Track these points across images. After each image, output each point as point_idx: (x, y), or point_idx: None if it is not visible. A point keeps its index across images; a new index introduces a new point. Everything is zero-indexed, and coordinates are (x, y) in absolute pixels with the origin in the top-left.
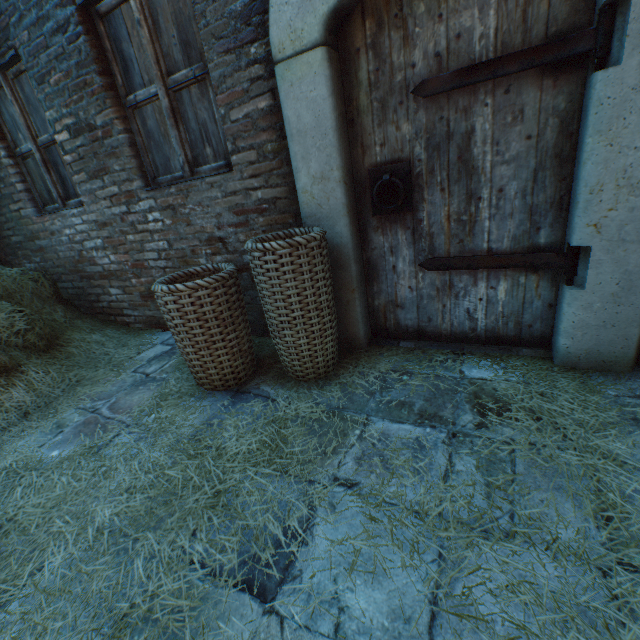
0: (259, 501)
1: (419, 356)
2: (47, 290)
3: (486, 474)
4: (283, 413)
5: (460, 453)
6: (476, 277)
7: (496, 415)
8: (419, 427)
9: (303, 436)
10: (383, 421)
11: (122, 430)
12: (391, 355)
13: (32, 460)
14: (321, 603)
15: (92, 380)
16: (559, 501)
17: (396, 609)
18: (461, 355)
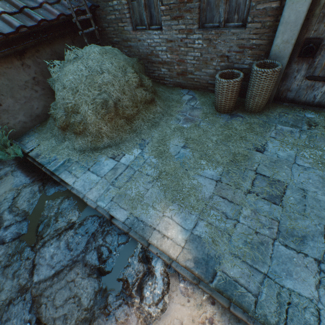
0: (252, 139)
1: (290, 109)
2: (144, 69)
3: (308, 138)
4: (249, 121)
5: (302, 134)
6: (324, 84)
7: (313, 127)
8: (291, 128)
9: (258, 127)
10: (280, 126)
11: (200, 122)
12: (280, 107)
13: (180, 127)
14: (273, 154)
15: (173, 106)
16: (324, 144)
17: (288, 155)
18: (305, 110)
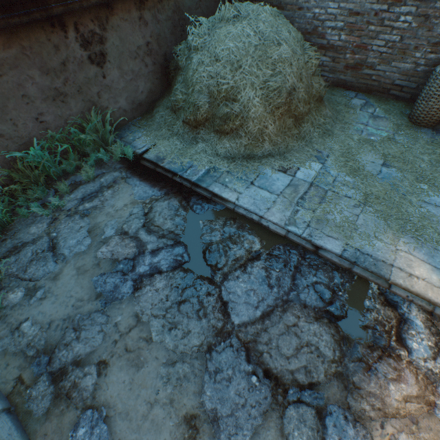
0: None
1: None
2: None
3: None
4: None
5: None
6: None
7: None
8: None
9: None
10: None
11: (394, 135)
12: None
13: (367, 139)
14: None
15: (343, 111)
16: None
17: None
18: None
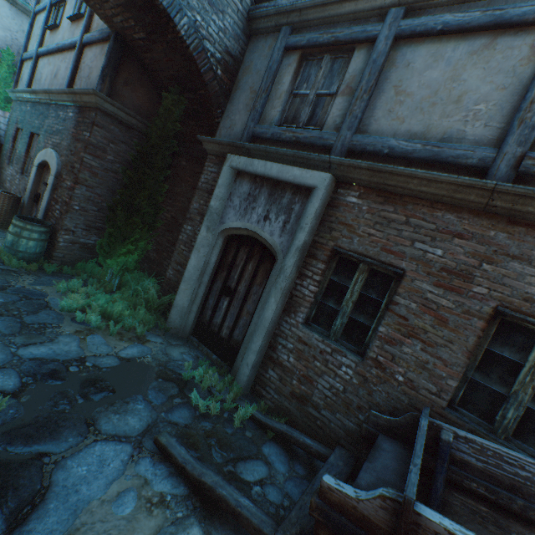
0: None
1: None
2: None
3: None
4: None
5: None
6: None
7: None
8: None
9: None
10: None
11: None
12: None
13: None
14: None
15: None
16: None
17: None
18: None
